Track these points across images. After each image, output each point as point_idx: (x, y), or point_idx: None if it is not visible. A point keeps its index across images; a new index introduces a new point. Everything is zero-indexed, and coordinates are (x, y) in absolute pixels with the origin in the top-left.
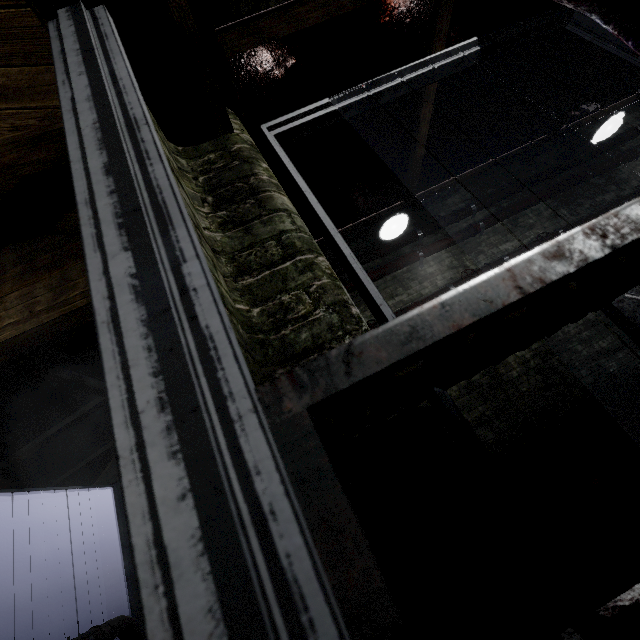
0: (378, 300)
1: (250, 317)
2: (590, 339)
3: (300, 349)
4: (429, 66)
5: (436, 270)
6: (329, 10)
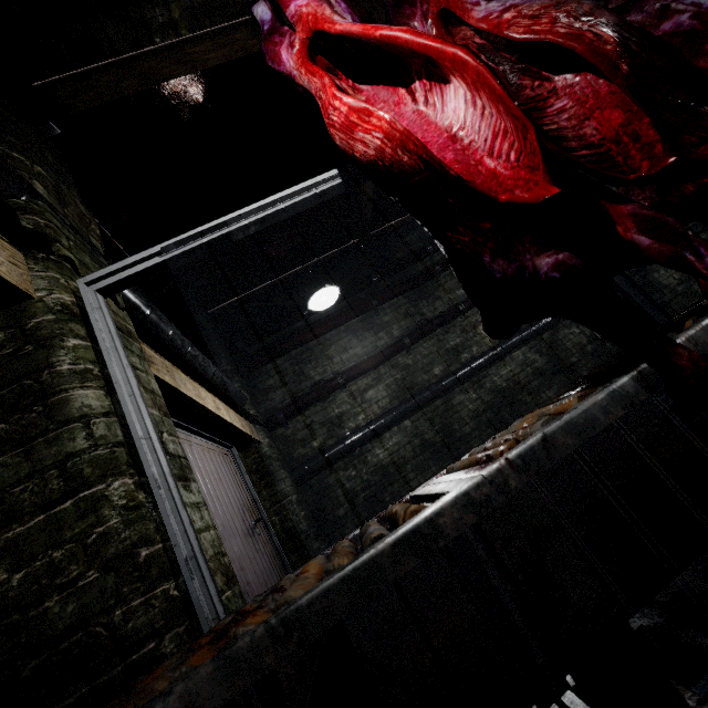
0: (173, 539)
1: (6, 591)
2: (538, 389)
3: (63, 627)
4: (285, 201)
5: (392, 318)
6: (233, 50)
